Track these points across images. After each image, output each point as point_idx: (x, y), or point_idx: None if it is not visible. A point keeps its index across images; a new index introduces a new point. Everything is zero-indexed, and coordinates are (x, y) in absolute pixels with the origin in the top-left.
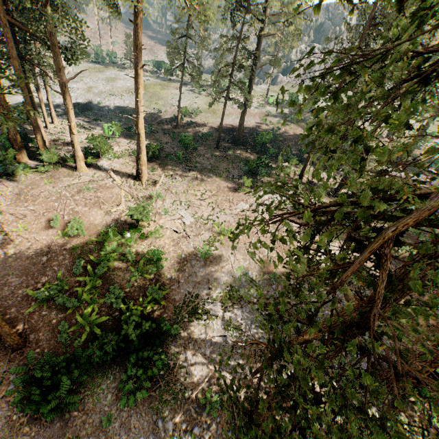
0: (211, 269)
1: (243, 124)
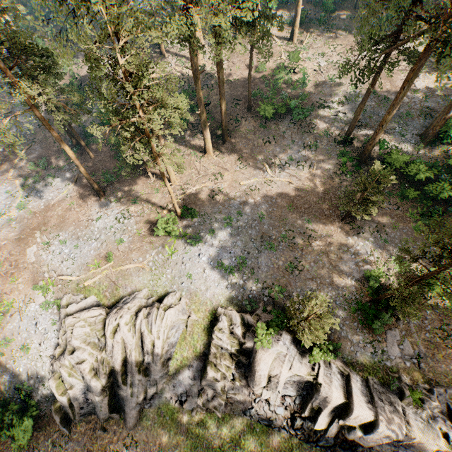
0: (334, 89)
1: None
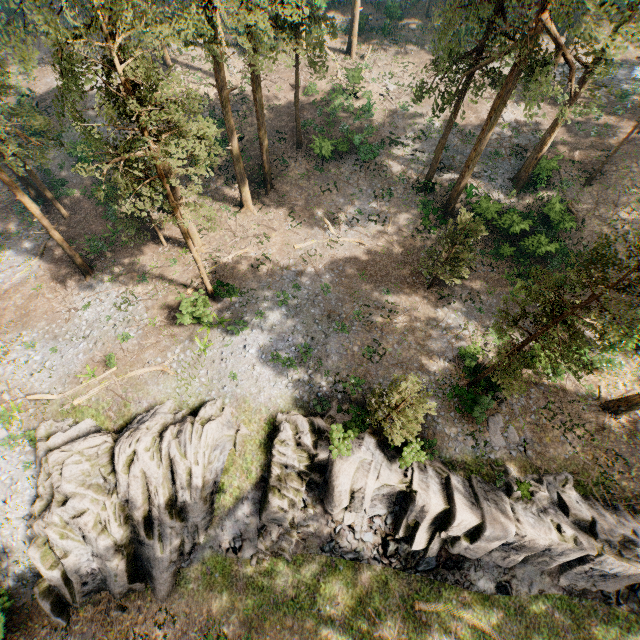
0: (407, 121)
1: None
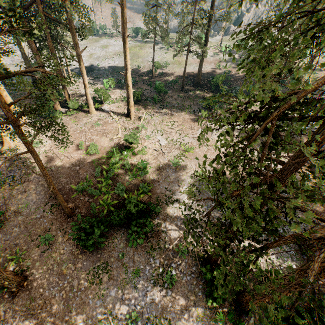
0: (180, 174)
1: (201, 70)
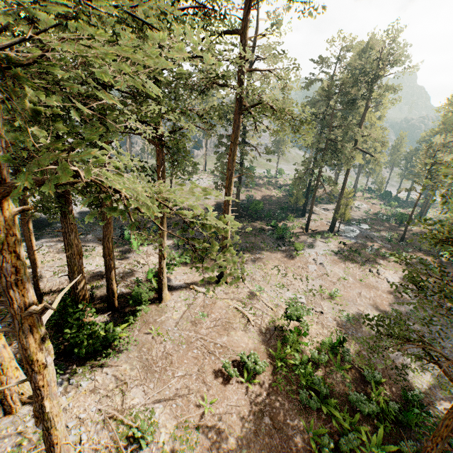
0: (362, 329)
1: (239, 199)
